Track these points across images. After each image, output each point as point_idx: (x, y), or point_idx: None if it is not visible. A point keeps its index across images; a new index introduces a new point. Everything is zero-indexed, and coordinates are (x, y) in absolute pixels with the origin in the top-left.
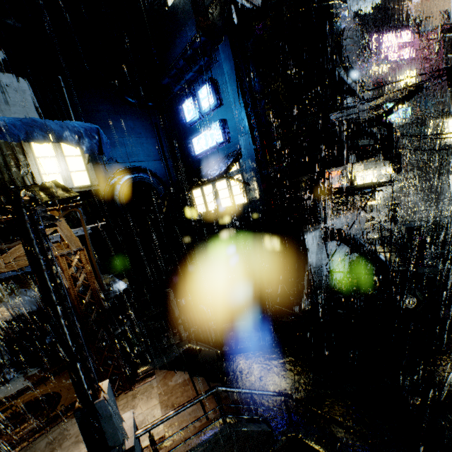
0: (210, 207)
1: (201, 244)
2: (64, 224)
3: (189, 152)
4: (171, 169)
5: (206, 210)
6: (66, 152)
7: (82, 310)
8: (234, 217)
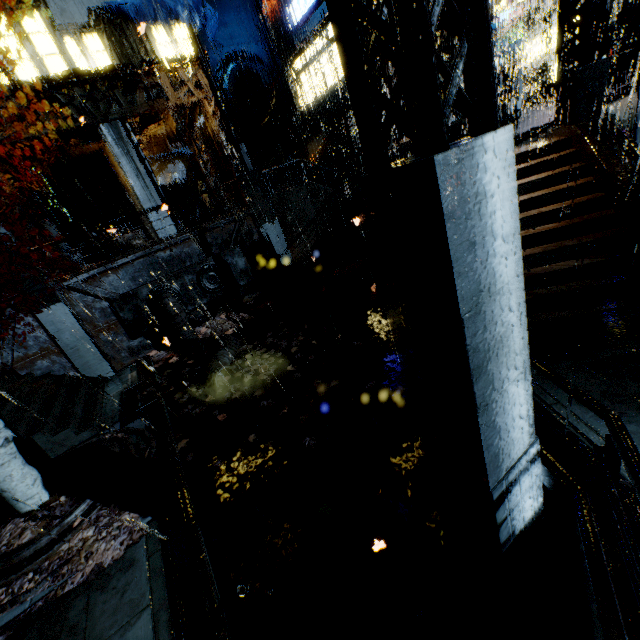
0: (318, 91)
1: (314, 141)
2: (202, 75)
3: (292, 23)
4: (277, 52)
5: (315, 96)
6: (178, 35)
7: (222, 140)
8: (339, 94)
